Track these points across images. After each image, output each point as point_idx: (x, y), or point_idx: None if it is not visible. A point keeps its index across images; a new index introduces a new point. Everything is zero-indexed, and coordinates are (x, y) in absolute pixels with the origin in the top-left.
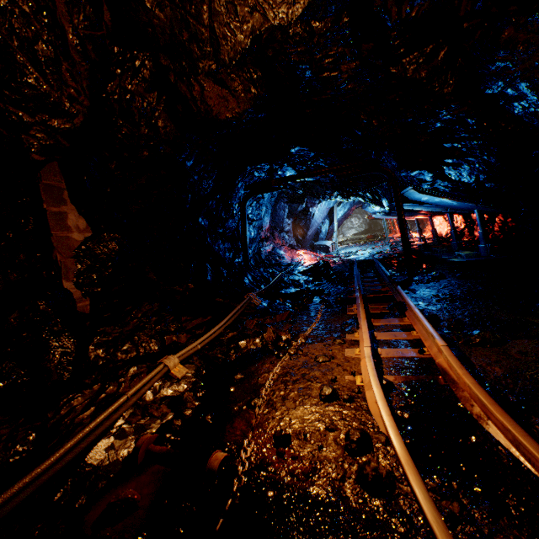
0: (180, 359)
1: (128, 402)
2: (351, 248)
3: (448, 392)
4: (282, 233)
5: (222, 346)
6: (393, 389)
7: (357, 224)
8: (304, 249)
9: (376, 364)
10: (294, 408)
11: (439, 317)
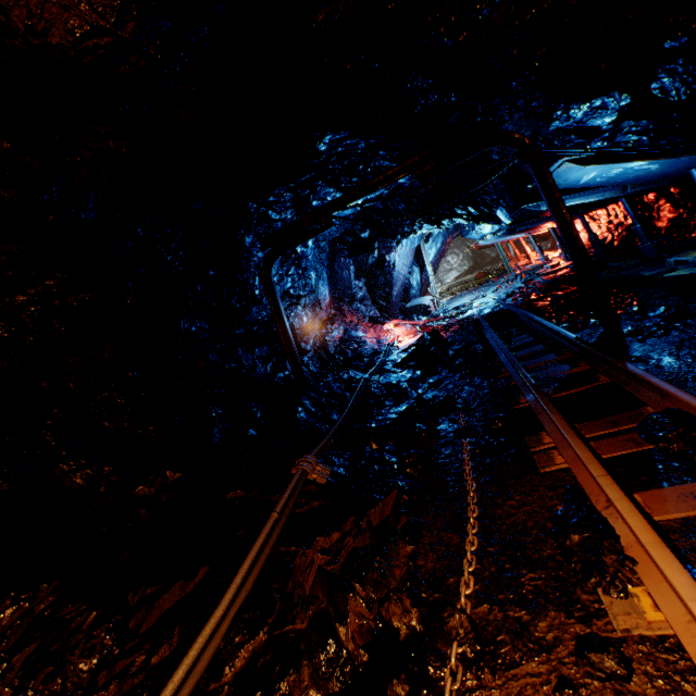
0: None
1: None
2: (461, 298)
3: None
4: (354, 304)
5: None
6: None
7: (456, 263)
8: (393, 319)
9: None
10: None
11: None
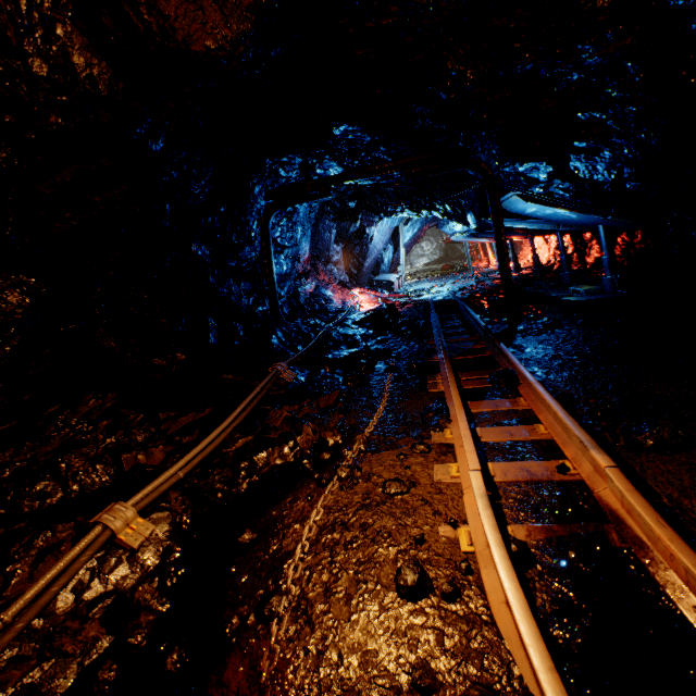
0: (140, 506)
1: (1, 639)
2: (423, 283)
3: (635, 568)
4: (329, 265)
5: (225, 467)
6: (531, 560)
7: (429, 250)
8: (360, 287)
9: (490, 501)
10: (347, 619)
11: (574, 398)
